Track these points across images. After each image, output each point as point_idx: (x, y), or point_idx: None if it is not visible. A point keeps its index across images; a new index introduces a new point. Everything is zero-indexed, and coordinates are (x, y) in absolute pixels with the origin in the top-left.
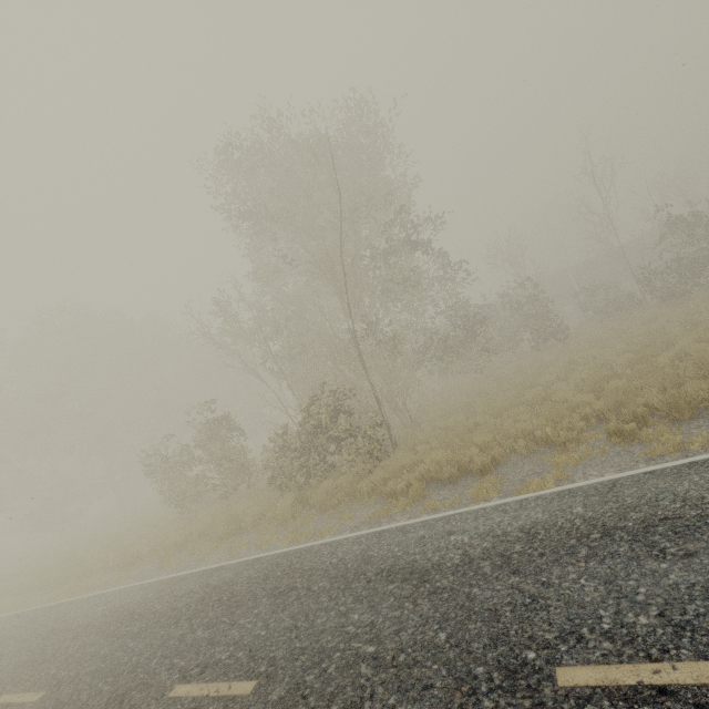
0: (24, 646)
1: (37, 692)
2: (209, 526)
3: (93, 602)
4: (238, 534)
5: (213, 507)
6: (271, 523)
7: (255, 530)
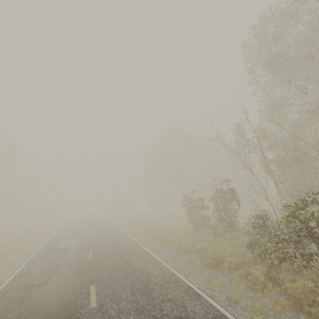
0: (118, 259)
1: (95, 301)
2: (203, 249)
3: (144, 256)
4: (217, 269)
5: (208, 237)
6: (242, 279)
7: (228, 275)
